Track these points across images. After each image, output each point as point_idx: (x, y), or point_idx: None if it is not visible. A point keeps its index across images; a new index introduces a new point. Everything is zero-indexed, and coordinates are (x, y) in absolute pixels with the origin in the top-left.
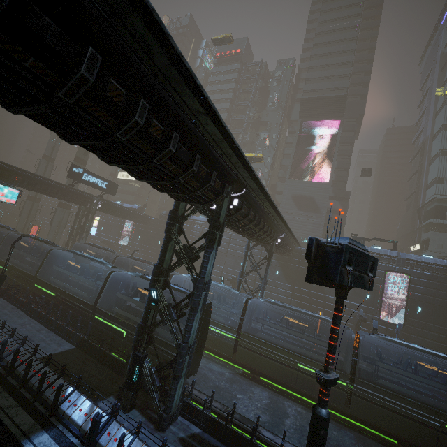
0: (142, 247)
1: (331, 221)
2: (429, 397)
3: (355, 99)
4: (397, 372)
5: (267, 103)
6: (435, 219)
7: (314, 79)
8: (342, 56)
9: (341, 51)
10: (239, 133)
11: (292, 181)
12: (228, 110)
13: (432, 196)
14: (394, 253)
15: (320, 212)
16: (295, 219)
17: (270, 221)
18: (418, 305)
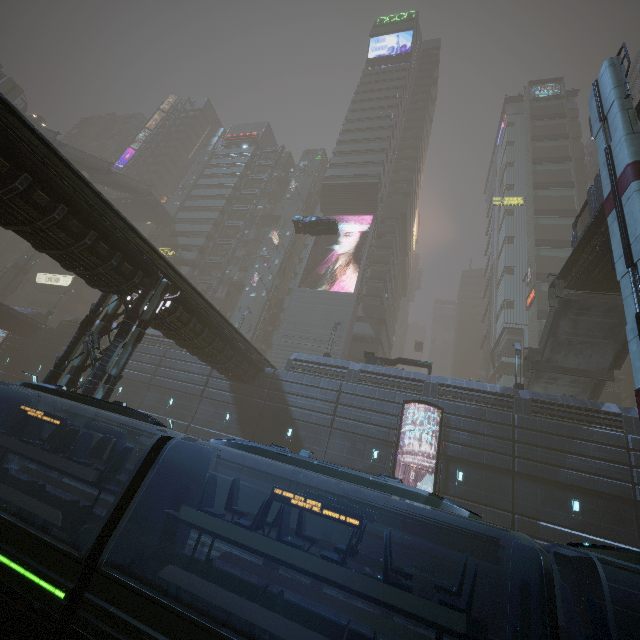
0: (4, 378)
1: (358, 353)
2: (346, 639)
3: (396, 198)
4: (231, 539)
5: (285, 195)
6: (508, 358)
7: (341, 165)
8: (375, 143)
9: (374, 138)
10: (239, 225)
11: (302, 291)
12: (228, 198)
13: (502, 326)
14: (421, 376)
15: (338, 335)
16: (300, 346)
17: (62, 191)
18: (457, 468)
